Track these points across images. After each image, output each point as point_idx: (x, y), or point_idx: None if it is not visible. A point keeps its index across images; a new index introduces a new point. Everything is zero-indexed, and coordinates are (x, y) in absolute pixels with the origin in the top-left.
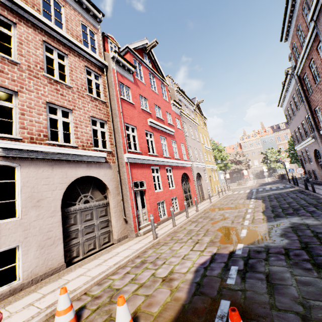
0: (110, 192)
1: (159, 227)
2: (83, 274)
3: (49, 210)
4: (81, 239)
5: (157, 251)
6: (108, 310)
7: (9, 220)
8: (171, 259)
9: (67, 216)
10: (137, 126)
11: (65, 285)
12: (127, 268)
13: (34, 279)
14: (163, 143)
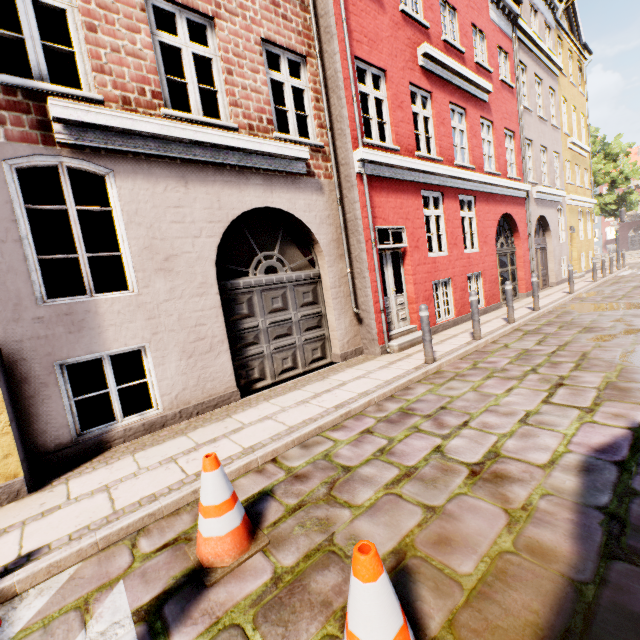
0: (323, 252)
1: (434, 338)
2: (271, 417)
3: (191, 281)
4: (266, 347)
5: (438, 391)
6: (325, 520)
7: (116, 295)
8: (485, 419)
9: (232, 298)
10: (387, 70)
11: (236, 433)
12: (365, 421)
13: (184, 412)
14: (457, 126)
